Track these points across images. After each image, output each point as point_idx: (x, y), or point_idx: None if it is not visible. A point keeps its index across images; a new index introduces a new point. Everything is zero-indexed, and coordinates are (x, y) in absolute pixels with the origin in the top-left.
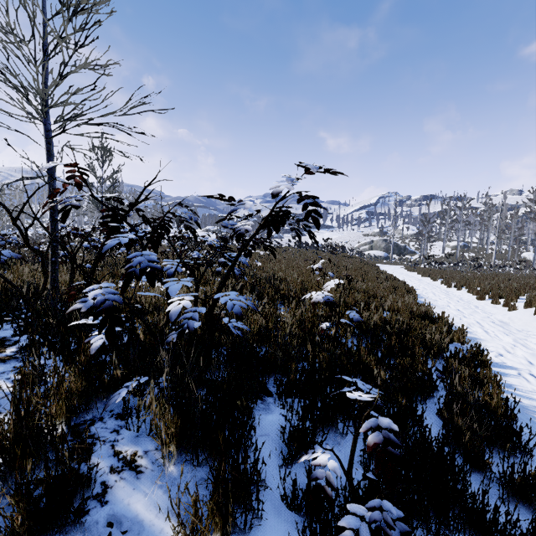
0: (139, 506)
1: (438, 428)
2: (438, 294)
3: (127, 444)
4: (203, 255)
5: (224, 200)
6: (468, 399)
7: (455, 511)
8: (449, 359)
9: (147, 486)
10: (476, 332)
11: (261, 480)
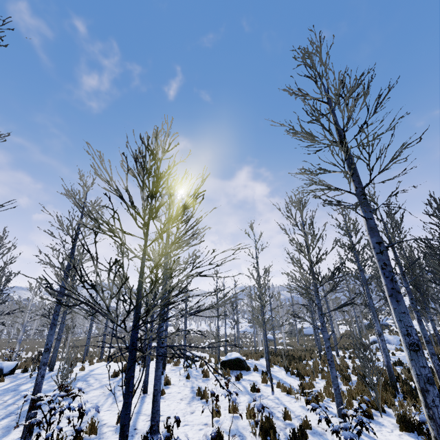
0: None
1: None
2: None
3: None
4: None
5: None
6: None
7: None
8: None
9: None
10: None
11: None
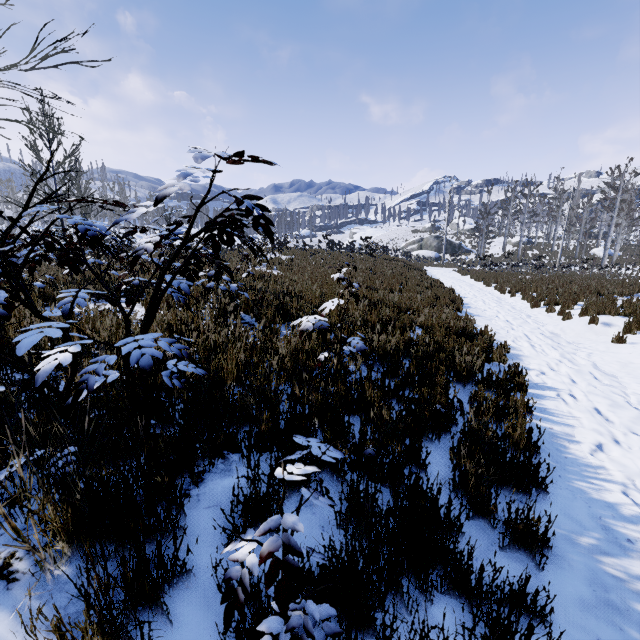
0: (1, 627)
1: (448, 469)
2: (488, 302)
3: (6, 542)
4: (139, 278)
5: (116, 205)
6: (486, 433)
7: (441, 570)
8: (478, 385)
9: (20, 598)
10: (522, 348)
11: (188, 570)
